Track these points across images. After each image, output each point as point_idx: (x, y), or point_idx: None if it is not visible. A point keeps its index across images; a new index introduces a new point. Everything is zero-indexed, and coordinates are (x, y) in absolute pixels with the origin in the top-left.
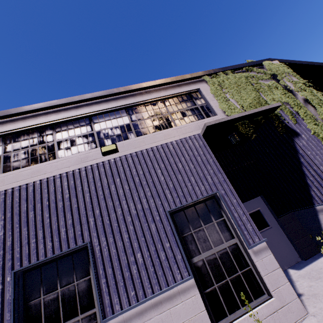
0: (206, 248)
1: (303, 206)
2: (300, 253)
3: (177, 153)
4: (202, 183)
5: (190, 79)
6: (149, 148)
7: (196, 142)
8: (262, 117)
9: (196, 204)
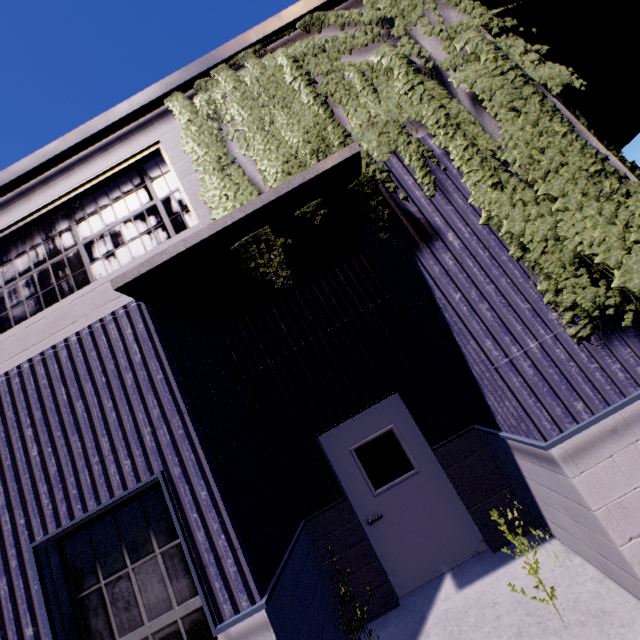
0: (130, 623)
1: (485, 423)
2: (482, 534)
3: (77, 372)
4: (127, 452)
5: (134, 117)
6: (12, 368)
7: (126, 328)
8: (319, 202)
9: (120, 506)
